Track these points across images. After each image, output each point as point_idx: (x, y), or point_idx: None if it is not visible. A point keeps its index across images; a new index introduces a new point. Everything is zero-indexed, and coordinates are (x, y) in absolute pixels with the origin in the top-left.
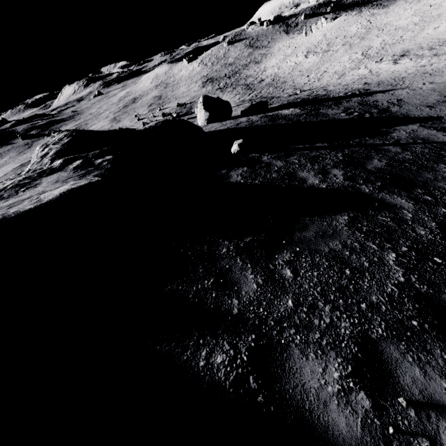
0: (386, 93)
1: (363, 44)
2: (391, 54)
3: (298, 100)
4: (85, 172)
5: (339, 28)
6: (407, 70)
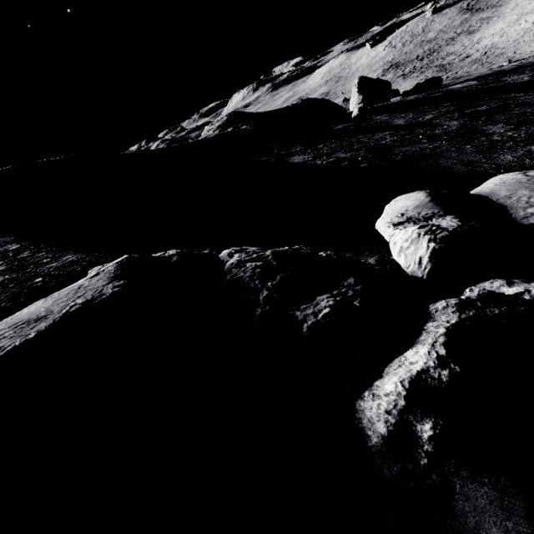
0: None
1: None
2: None
3: (492, 72)
4: None
5: None
6: None
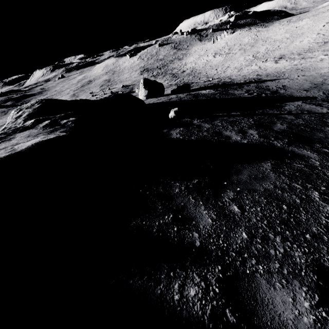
0: (273, 81)
1: (253, 50)
2: (273, 56)
3: (211, 84)
4: (53, 129)
5: (236, 39)
6: (285, 67)
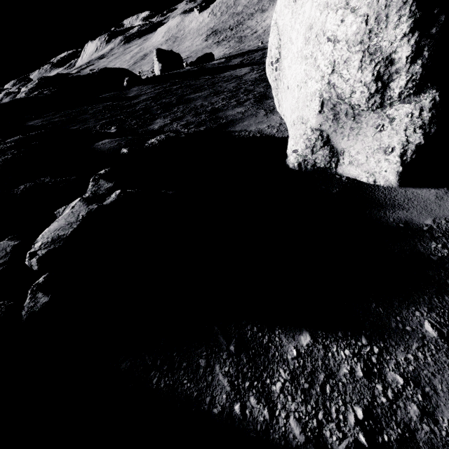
0: None
1: None
2: None
3: (244, 51)
4: None
5: None
6: None
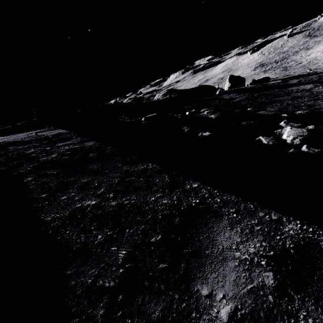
0: None
1: None
2: None
3: (296, 75)
4: None
5: None
6: None
